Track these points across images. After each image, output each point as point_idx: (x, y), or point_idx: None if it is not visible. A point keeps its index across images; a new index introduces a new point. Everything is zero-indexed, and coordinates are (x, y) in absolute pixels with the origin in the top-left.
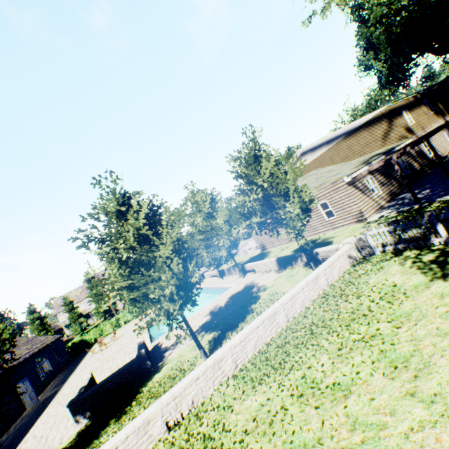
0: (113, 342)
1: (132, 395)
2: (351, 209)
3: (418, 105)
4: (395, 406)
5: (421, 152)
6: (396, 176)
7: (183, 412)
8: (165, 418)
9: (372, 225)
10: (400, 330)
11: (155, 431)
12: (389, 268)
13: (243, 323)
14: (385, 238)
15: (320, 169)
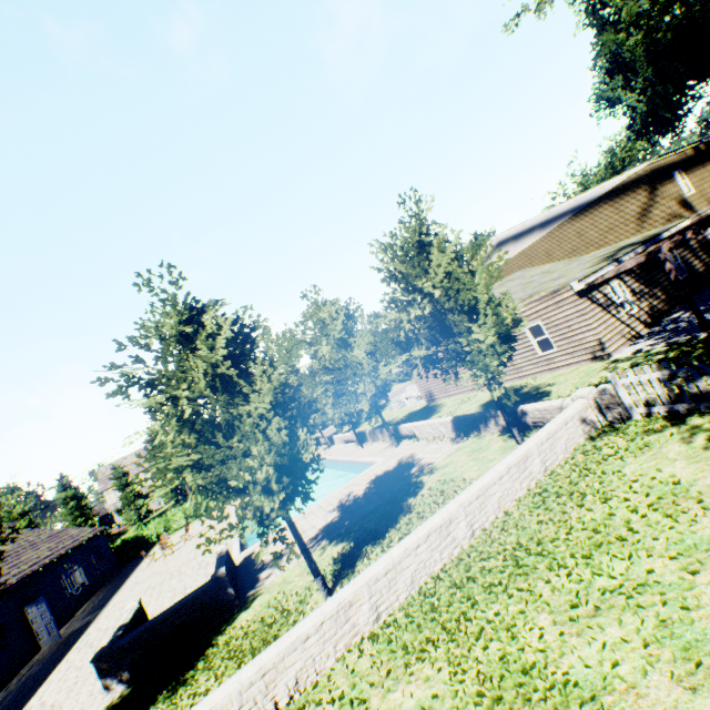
0: (184, 542)
1: (200, 648)
2: (584, 337)
3: (701, 163)
4: None
5: (706, 242)
6: (663, 282)
7: (278, 701)
8: None
9: (621, 366)
10: (698, 577)
11: None
12: (661, 447)
13: (393, 532)
14: (652, 392)
15: (528, 269)
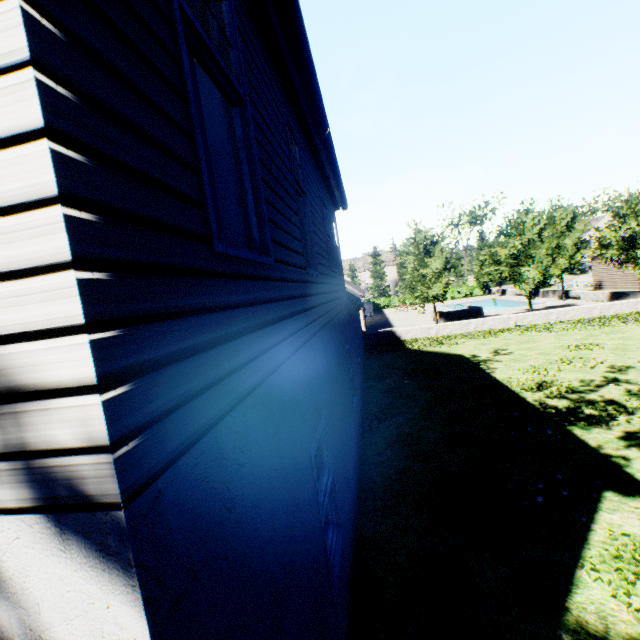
0: (411, 310)
1: None
2: None
3: None
4: (632, 328)
5: None
6: None
7: (523, 324)
8: (515, 321)
9: None
10: None
11: (509, 323)
12: None
13: None
14: None
15: None
